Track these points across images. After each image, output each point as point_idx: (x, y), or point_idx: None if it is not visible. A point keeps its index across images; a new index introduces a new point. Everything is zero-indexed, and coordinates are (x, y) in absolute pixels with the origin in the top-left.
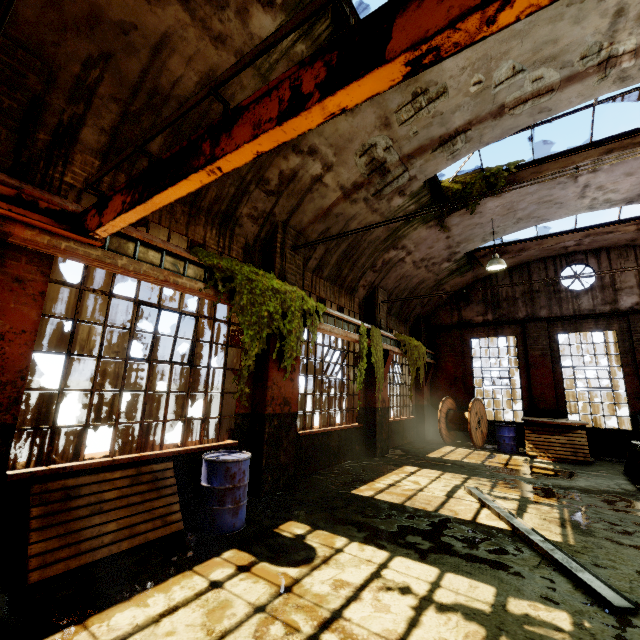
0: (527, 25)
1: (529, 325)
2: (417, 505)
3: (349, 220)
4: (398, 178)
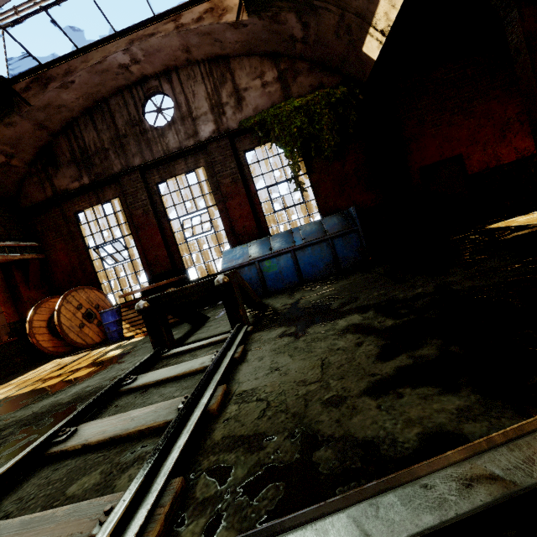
0: None
1: (124, 180)
2: None
3: None
4: None
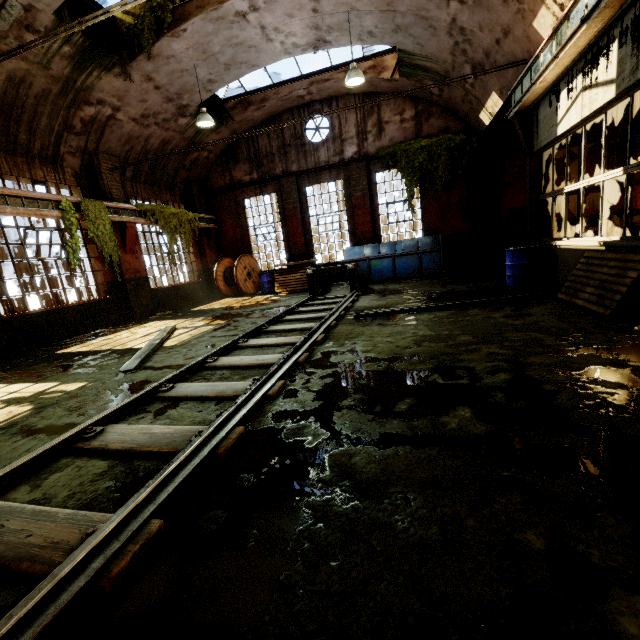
0: None
1: (283, 181)
2: (101, 348)
3: None
4: (5, 7)
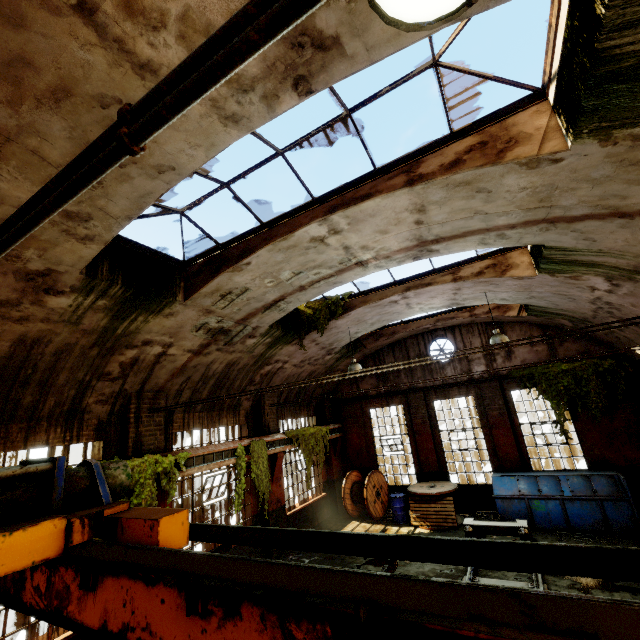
0: (285, 258)
1: (410, 396)
2: None
3: (209, 364)
4: (242, 331)
